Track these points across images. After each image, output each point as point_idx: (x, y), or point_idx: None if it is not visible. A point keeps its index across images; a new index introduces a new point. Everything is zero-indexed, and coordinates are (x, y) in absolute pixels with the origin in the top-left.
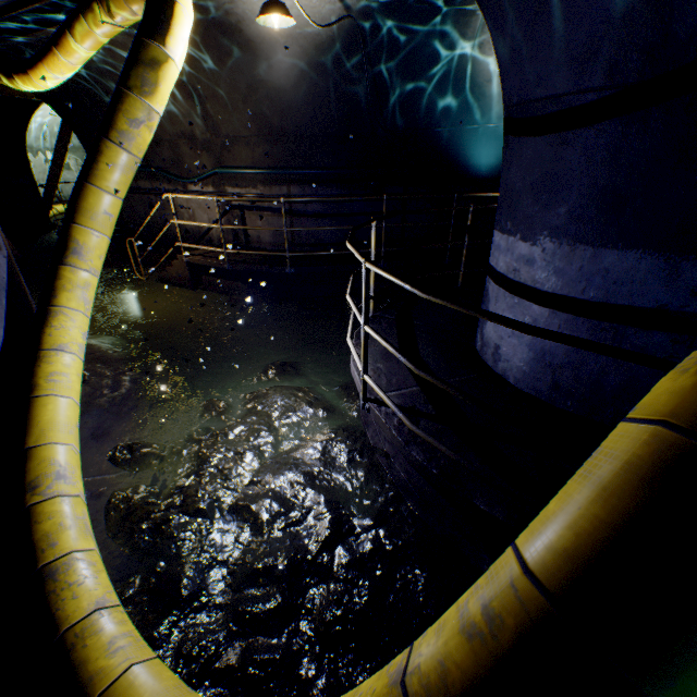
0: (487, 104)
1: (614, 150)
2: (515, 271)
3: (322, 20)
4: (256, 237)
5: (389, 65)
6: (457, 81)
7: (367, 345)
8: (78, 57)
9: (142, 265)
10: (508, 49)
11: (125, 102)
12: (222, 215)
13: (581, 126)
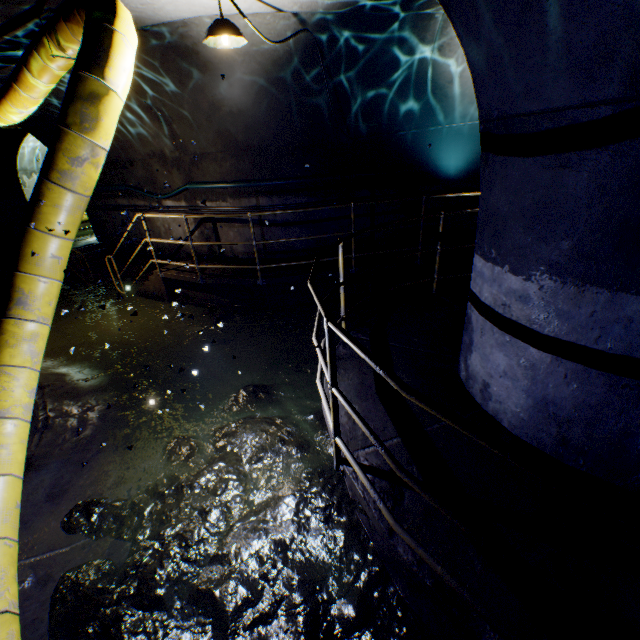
0: (450, 104)
1: (639, 177)
2: (505, 306)
3: (278, 35)
4: (229, 248)
5: (349, 75)
6: (419, 84)
7: (337, 407)
8: (38, 91)
9: (121, 280)
10: (484, 56)
11: (65, 141)
12: (196, 227)
13: (589, 147)
